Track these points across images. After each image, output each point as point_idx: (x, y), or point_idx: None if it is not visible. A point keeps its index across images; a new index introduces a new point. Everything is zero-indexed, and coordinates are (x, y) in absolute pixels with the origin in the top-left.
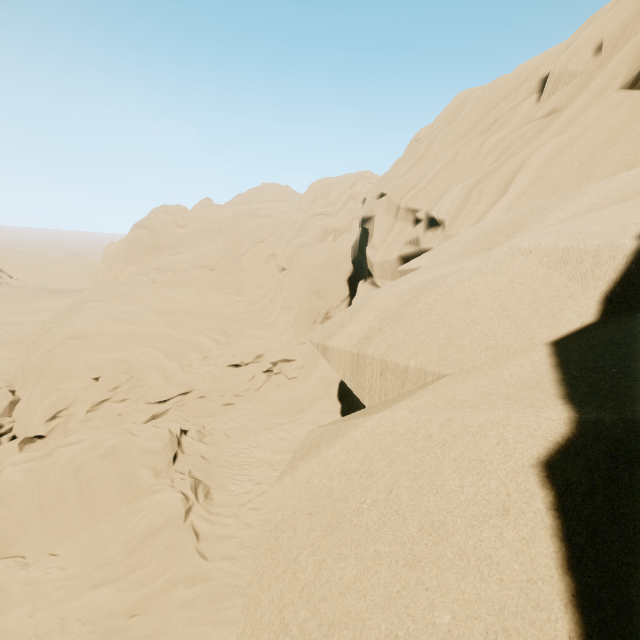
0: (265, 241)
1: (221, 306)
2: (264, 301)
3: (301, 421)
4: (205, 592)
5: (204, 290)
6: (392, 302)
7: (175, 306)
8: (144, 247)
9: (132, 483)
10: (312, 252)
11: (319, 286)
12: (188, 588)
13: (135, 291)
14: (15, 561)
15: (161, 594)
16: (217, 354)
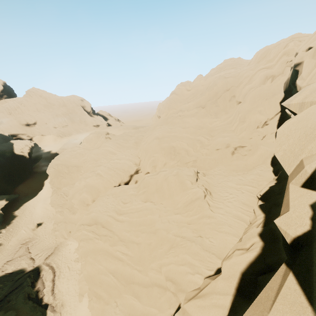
0: (229, 90)
1: (208, 123)
2: (229, 119)
3: (250, 173)
4: (214, 221)
5: (200, 117)
6: (315, 86)
7: (189, 125)
8: (174, 102)
9: (184, 185)
10: (257, 91)
11: (261, 108)
12: (207, 219)
13: (173, 120)
14: (152, 203)
15: (198, 219)
16: (207, 144)
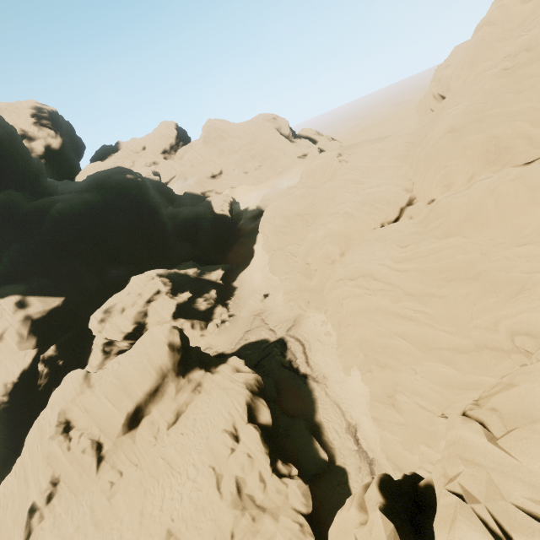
0: None
1: None
2: None
3: None
4: None
5: None
6: None
7: (533, 81)
8: (487, 44)
9: (539, 192)
10: None
11: None
12: None
13: (486, 86)
14: (461, 237)
15: None
16: None
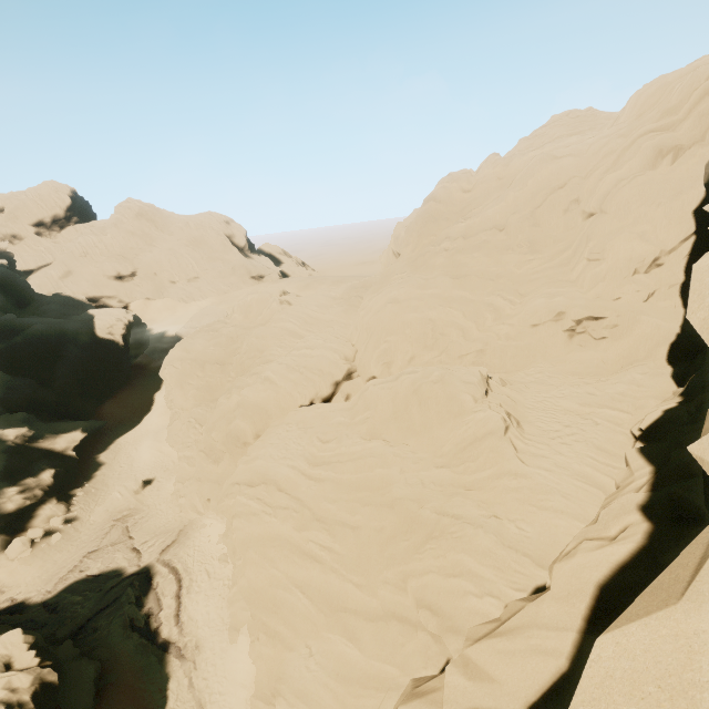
0: (566, 186)
1: (513, 266)
2: (563, 256)
3: (614, 381)
4: (527, 485)
5: (494, 252)
6: None
7: (467, 270)
8: (434, 219)
9: (457, 404)
10: (636, 185)
11: (645, 227)
12: (512, 480)
13: (430, 261)
14: (385, 442)
15: (489, 480)
16: (511, 314)
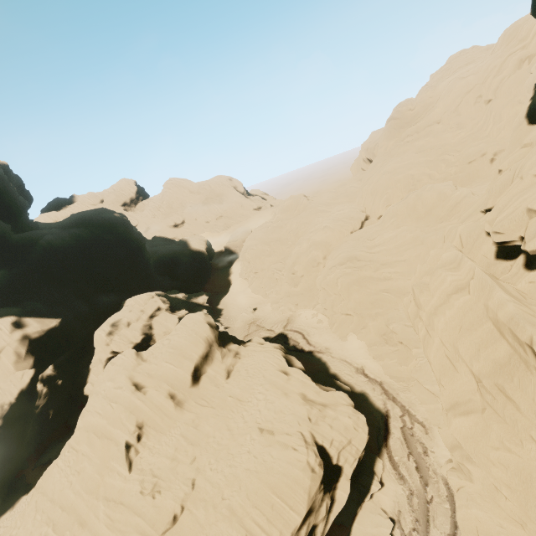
0: (472, 90)
1: (450, 139)
2: (478, 126)
3: None
4: None
5: (437, 135)
6: None
7: (424, 148)
8: (395, 129)
9: (443, 195)
10: (511, 79)
11: (520, 97)
12: None
13: (399, 150)
14: (407, 226)
15: None
16: (455, 161)
